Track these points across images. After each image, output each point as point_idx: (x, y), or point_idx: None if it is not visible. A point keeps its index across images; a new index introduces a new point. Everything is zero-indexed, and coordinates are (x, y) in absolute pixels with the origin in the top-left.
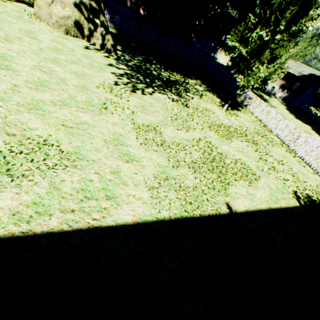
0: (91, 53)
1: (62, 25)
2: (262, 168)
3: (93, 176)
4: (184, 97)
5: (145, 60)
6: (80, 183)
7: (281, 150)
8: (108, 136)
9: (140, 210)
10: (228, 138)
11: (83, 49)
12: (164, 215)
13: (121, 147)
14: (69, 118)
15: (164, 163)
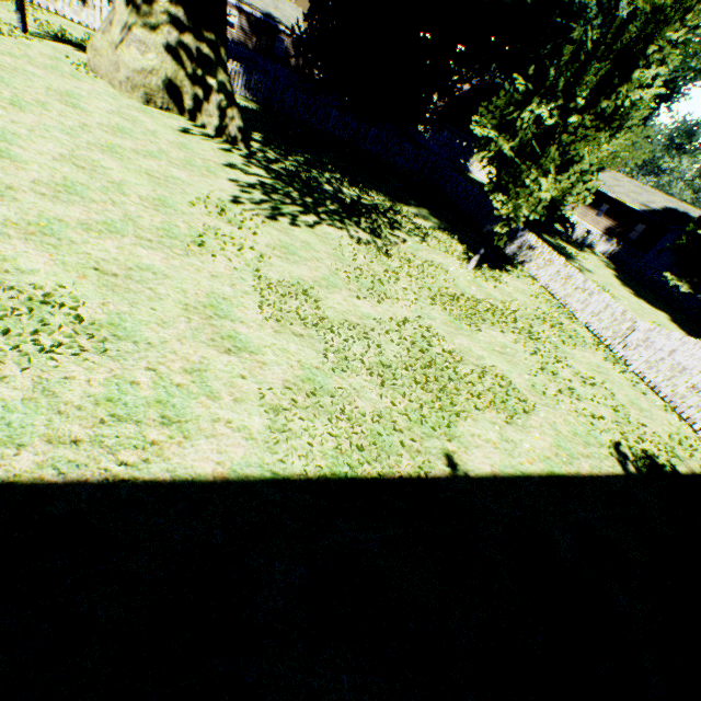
0: (193, 141)
1: (138, 86)
2: (544, 390)
3: (142, 375)
4: (387, 237)
5: (310, 162)
6: (107, 386)
7: (594, 357)
8: (194, 298)
9: (238, 454)
10: (473, 323)
11: (177, 132)
12: (292, 468)
13: (221, 322)
14: (113, 257)
15: (315, 361)
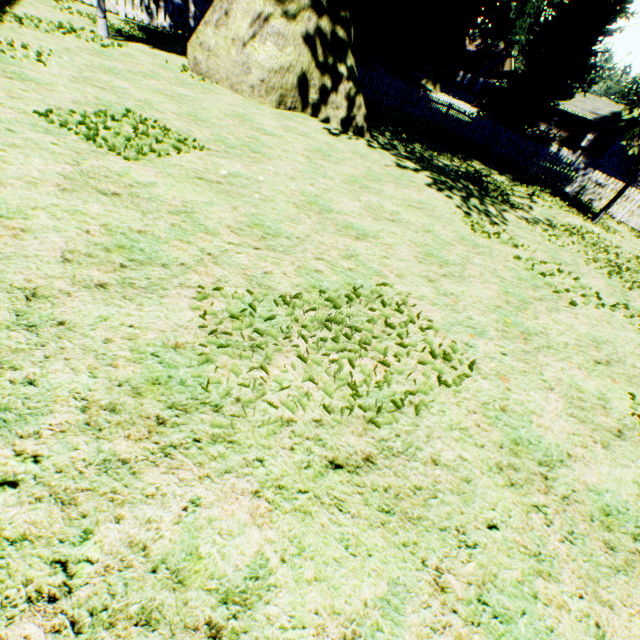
0: (350, 144)
1: (274, 88)
2: None
3: None
4: (518, 207)
5: (394, 136)
6: None
7: None
8: None
9: None
10: None
11: (332, 137)
12: None
13: None
14: (573, 338)
15: None
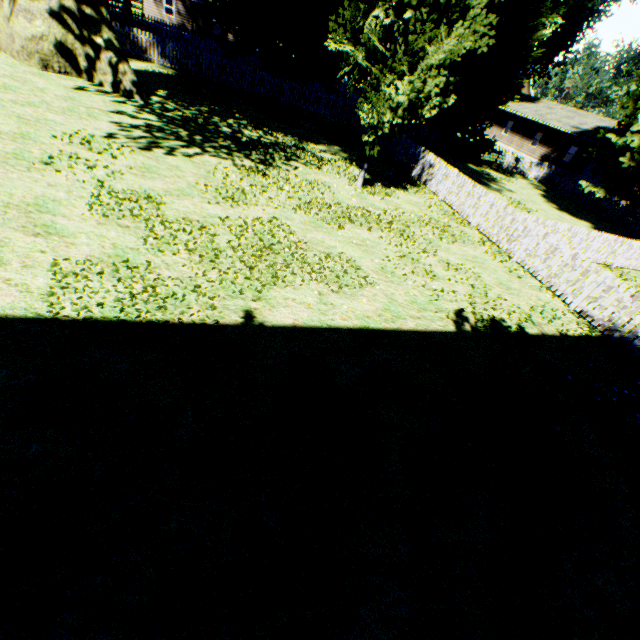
0: (84, 95)
1: (33, 53)
2: (395, 271)
3: None
4: (279, 166)
5: (215, 112)
6: None
7: (475, 251)
8: (21, 199)
9: (6, 301)
10: (338, 223)
11: (69, 90)
12: (62, 312)
13: (40, 216)
14: None
15: (132, 244)
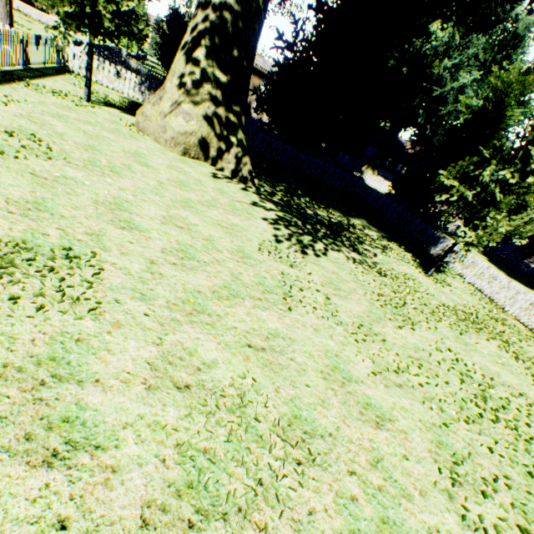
0: (223, 184)
1: (180, 143)
2: None
3: (351, 484)
4: (363, 252)
5: (288, 190)
6: (340, 511)
7: None
8: (320, 361)
9: None
10: (468, 334)
11: (211, 178)
12: None
13: (351, 387)
14: (250, 327)
15: (427, 415)
